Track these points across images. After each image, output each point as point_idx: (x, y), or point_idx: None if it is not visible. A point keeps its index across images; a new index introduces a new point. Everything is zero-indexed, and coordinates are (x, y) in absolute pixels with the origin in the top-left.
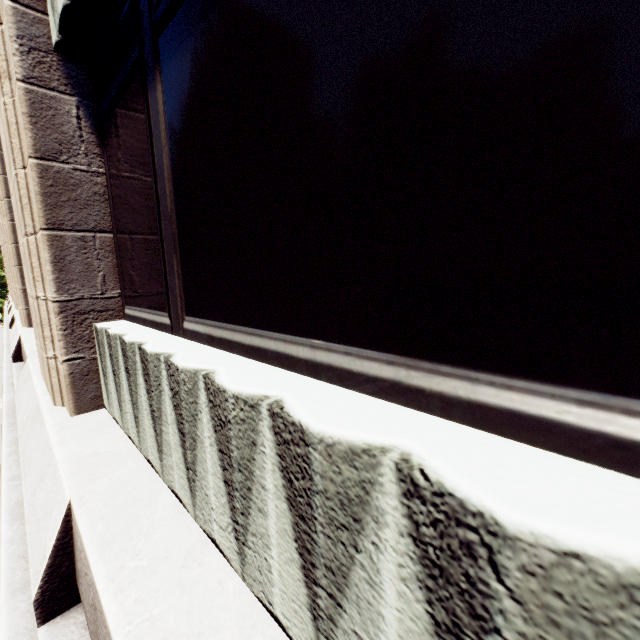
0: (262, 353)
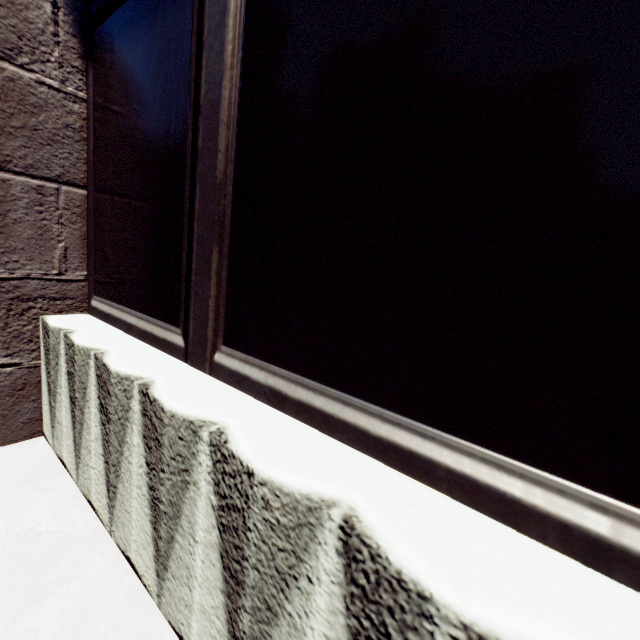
0: (418, 464)
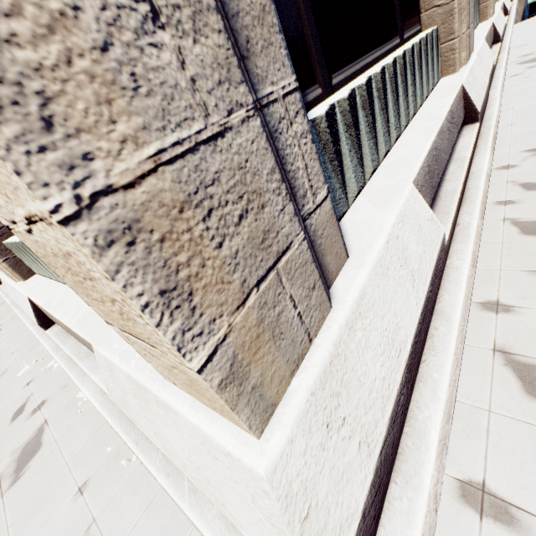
0: None
